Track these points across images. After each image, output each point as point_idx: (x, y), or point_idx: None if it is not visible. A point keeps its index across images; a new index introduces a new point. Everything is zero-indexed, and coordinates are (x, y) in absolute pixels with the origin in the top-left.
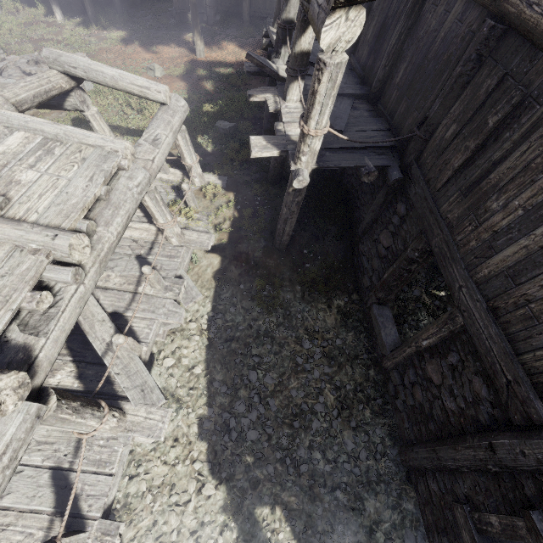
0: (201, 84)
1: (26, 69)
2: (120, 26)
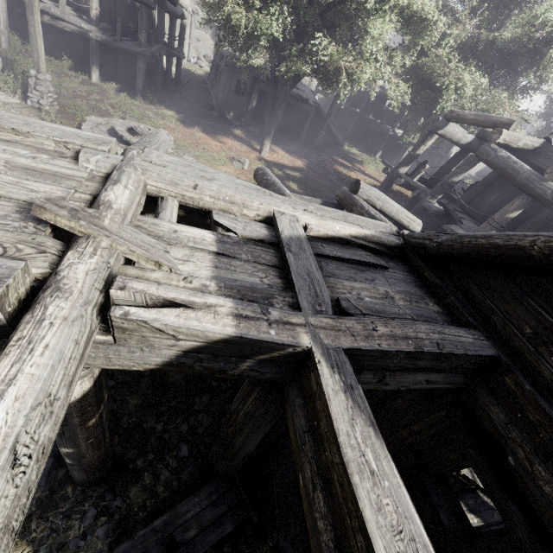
0: (286, 183)
1: (133, 140)
2: (164, 104)
